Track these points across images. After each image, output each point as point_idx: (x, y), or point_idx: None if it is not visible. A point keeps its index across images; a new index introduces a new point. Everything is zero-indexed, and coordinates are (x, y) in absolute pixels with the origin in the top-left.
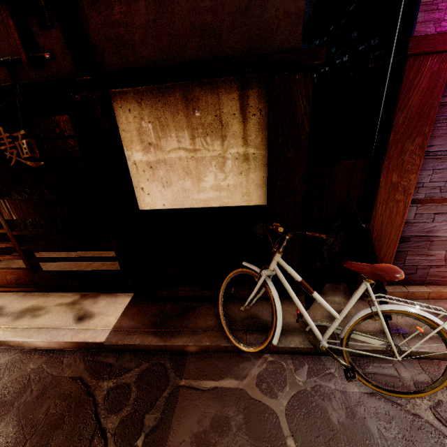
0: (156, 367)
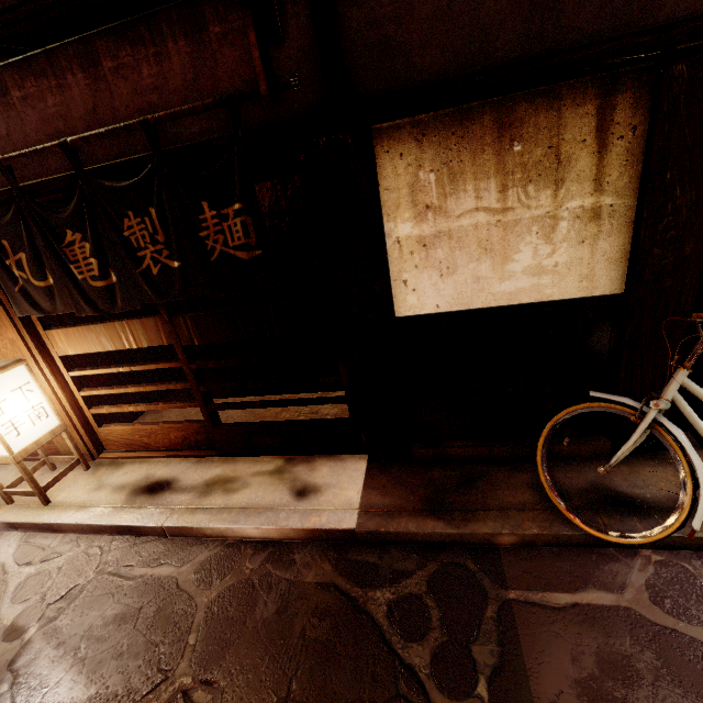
0: (453, 570)
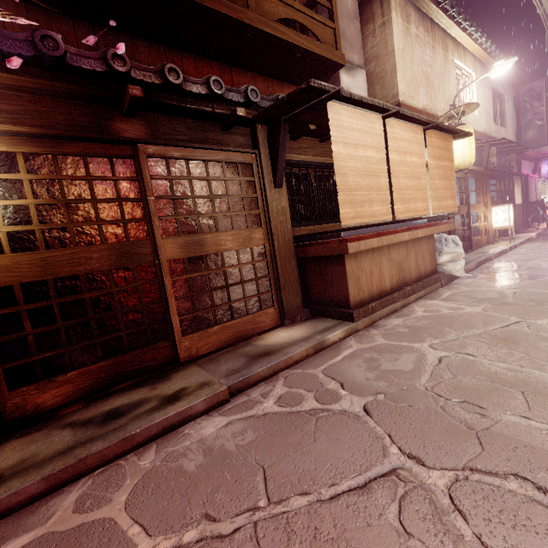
0: (547, 234)
